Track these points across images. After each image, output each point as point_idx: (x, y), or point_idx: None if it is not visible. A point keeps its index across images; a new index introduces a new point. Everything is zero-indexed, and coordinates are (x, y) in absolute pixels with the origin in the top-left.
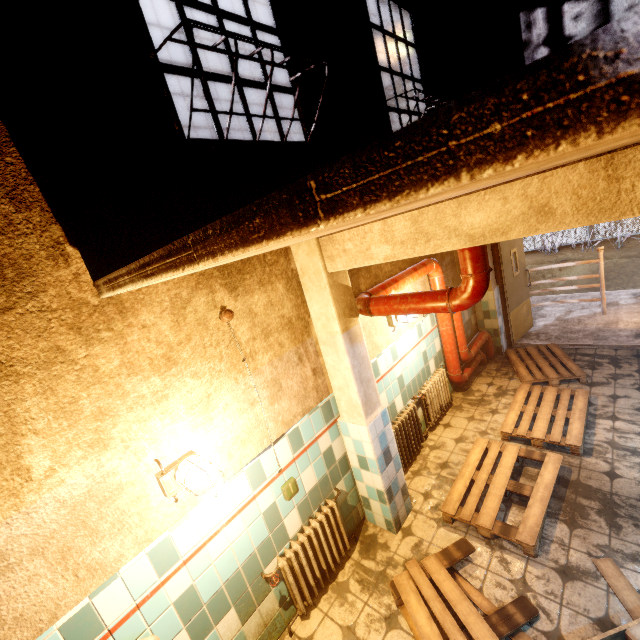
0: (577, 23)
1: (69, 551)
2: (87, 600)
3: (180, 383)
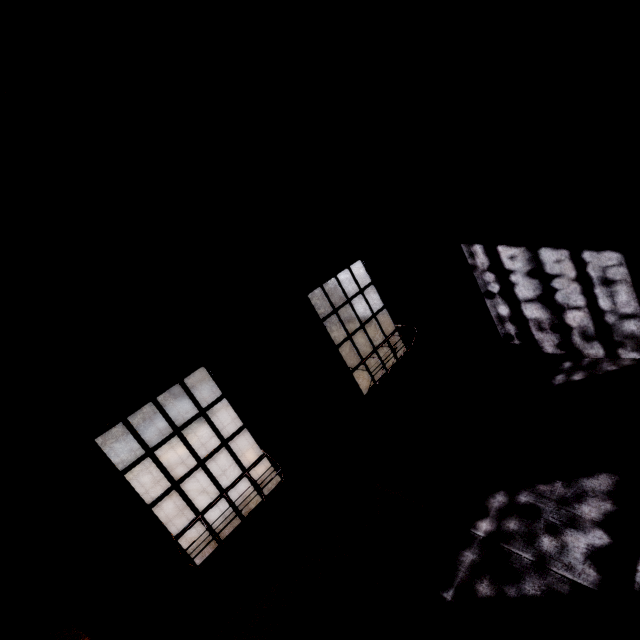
0: (513, 262)
1: None
2: None
3: None
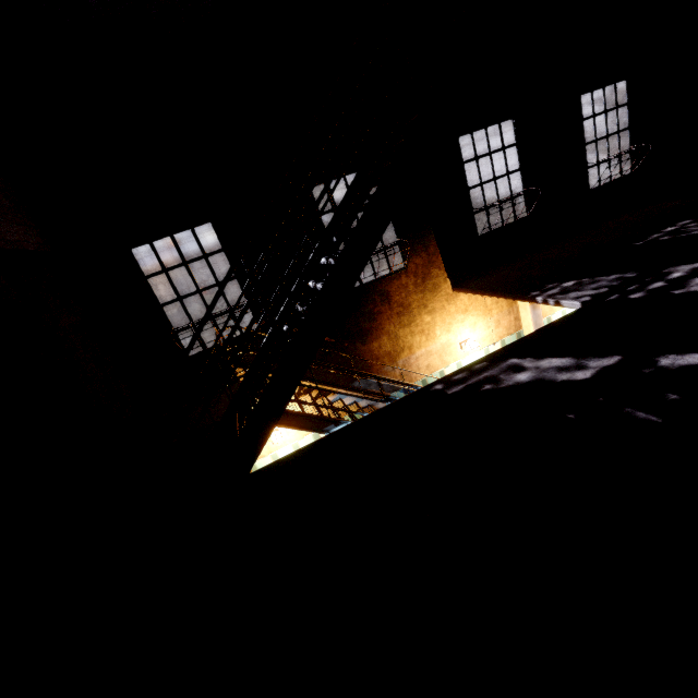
0: None
1: (441, 356)
2: (443, 369)
3: (468, 317)
